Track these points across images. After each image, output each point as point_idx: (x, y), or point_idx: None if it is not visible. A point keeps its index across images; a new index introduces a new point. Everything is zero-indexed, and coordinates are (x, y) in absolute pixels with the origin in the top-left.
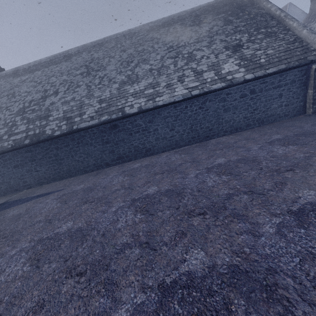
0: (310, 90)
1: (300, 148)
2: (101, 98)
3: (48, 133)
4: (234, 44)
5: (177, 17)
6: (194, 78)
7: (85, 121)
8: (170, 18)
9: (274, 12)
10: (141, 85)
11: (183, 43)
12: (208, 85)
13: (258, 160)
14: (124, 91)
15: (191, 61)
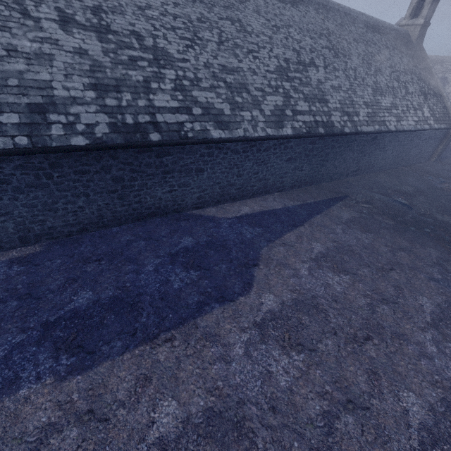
0: (440, 146)
1: None
2: (365, 100)
3: (338, 126)
4: (423, 91)
5: (381, 25)
6: (414, 112)
7: (363, 124)
8: (377, 22)
9: (434, 74)
10: (388, 101)
11: (397, 67)
12: (422, 123)
13: None
14: (378, 101)
15: (408, 94)
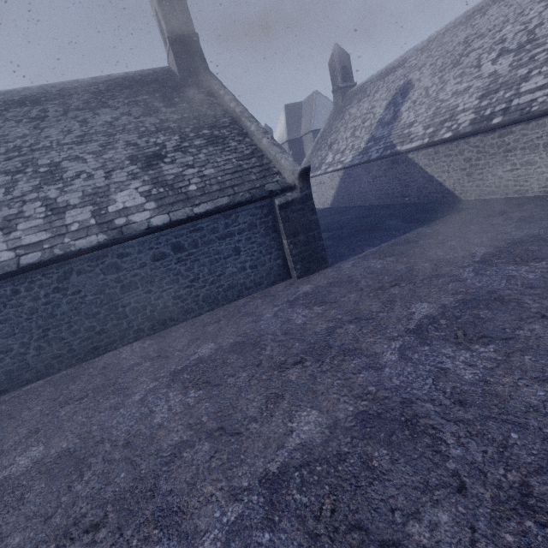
0: (284, 240)
1: (197, 404)
2: None
3: None
4: (151, 152)
5: (59, 89)
6: (42, 222)
7: None
8: (43, 90)
9: (228, 104)
10: None
11: (48, 142)
12: (68, 239)
13: (89, 462)
14: None
15: (51, 183)
